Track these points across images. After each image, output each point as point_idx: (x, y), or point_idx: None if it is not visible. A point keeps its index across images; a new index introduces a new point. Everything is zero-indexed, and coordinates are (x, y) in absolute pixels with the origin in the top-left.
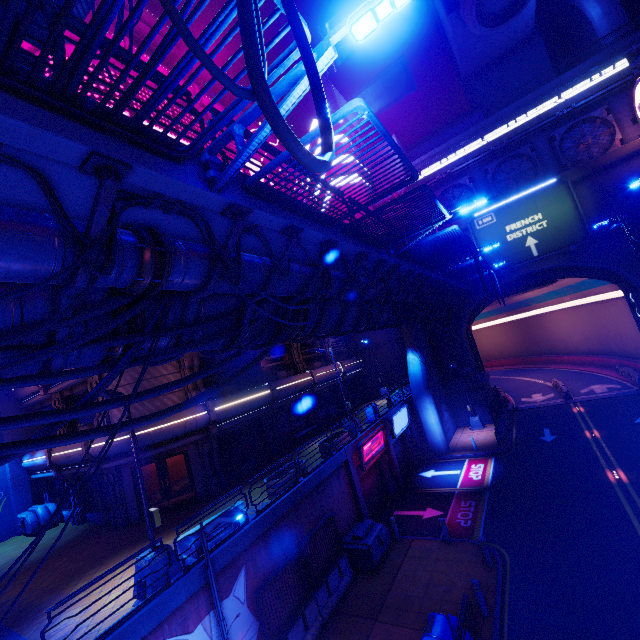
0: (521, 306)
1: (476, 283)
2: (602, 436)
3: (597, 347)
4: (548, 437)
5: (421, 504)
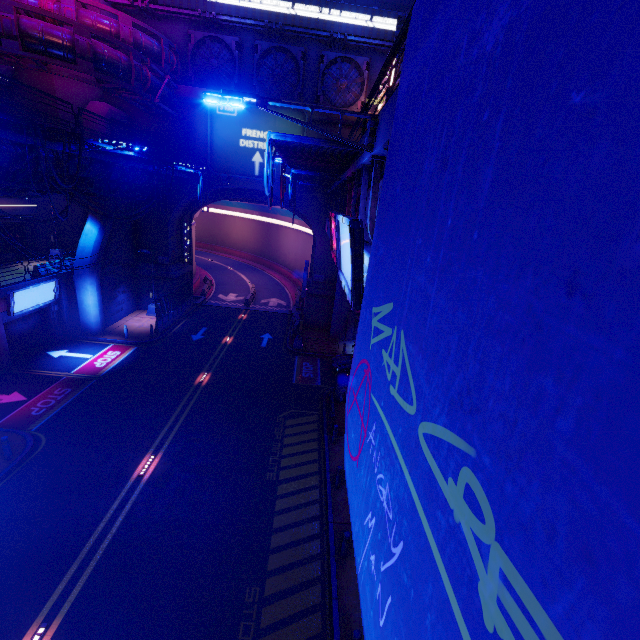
0: (271, 212)
1: (196, 175)
2: (231, 344)
3: (299, 269)
4: (198, 336)
5: (13, 387)
